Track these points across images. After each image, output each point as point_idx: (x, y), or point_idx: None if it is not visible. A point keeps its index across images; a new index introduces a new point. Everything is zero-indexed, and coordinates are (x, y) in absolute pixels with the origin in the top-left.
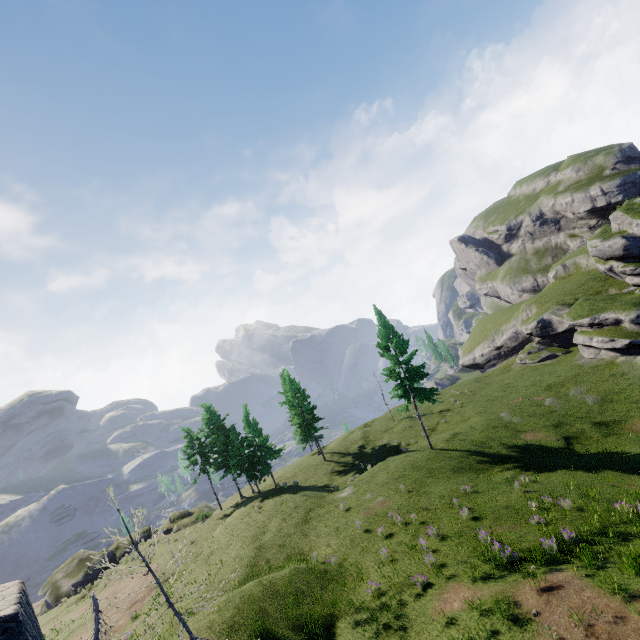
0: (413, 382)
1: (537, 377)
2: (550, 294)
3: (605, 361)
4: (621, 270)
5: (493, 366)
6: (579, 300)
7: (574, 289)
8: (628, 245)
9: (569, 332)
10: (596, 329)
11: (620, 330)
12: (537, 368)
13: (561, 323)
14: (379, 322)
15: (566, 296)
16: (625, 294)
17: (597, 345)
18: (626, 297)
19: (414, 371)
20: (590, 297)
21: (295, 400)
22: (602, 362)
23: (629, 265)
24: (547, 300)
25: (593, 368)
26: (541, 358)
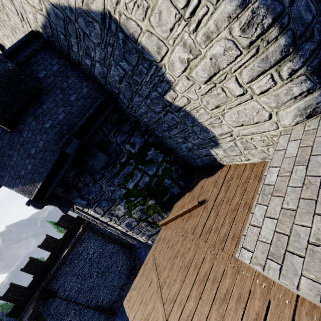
0: None
1: None
2: None
3: None
4: None
5: None
6: None
7: None
8: None
9: None
10: None
11: None
12: None
13: None
14: (52, 224)
15: None
16: None
17: None
18: None
19: None
20: None
21: None
22: None
23: None
24: None
25: None
26: None
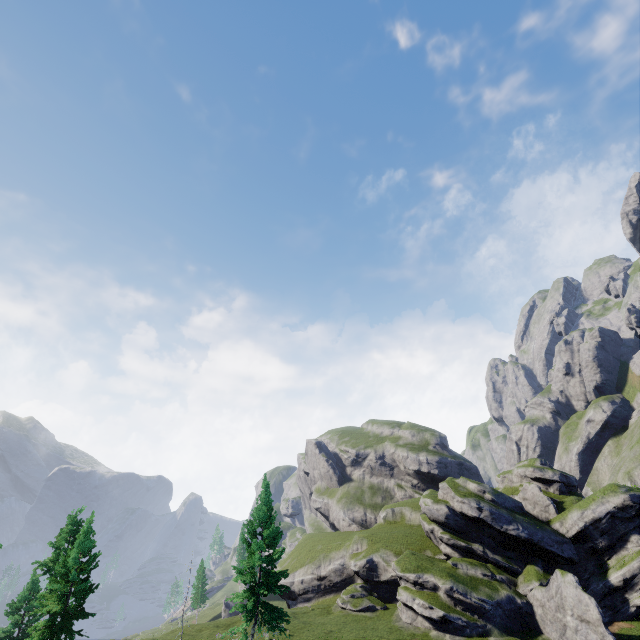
0: (268, 592)
1: (361, 631)
2: (381, 534)
3: (421, 631)
4: (440, 535)
5: (308, 600)
6: (407, 551)
7: (400, 538)
8: (449, 515)
9: (389, 583)
10: (418, 589)
11: (437, 598)
12: (359, 619)
13: (386, 570)
14: (262, 496)
15: (394, 542)
16: (440, 560)
17: (418, 608)
18: (442, 564)
19: (277, 577)
20: (415, 552)
21: (75, 566)
22: (418, 631)
23: (446, 533)
24: (378, 539)
25: (412, 636)
26: (363, 606)
